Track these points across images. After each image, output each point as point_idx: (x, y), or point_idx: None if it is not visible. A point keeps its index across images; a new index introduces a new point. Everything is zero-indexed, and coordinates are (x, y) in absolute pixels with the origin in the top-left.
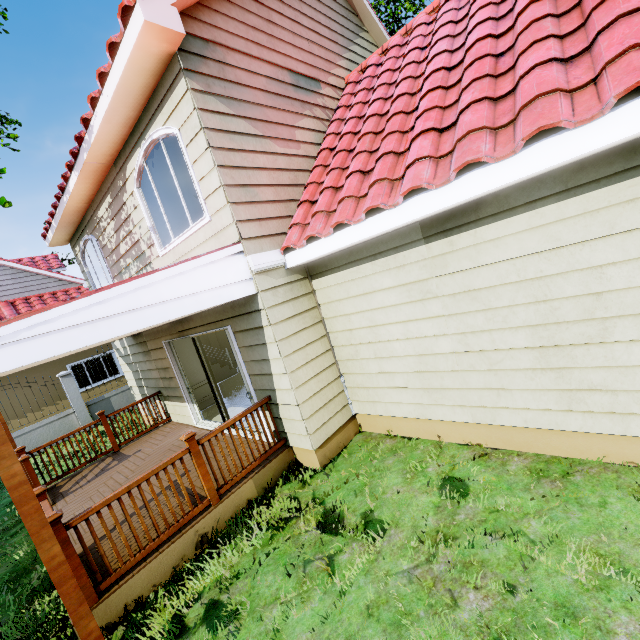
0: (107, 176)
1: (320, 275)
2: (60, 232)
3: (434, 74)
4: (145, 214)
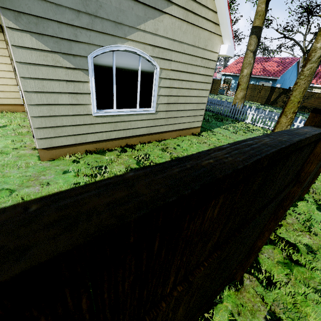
0: None
1: None
2: None
3: None
4: None
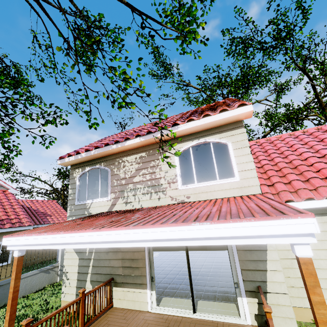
0: (150, 145)
1: None
2: (79, 159)
3: (312, 157)
4: (177, 167)
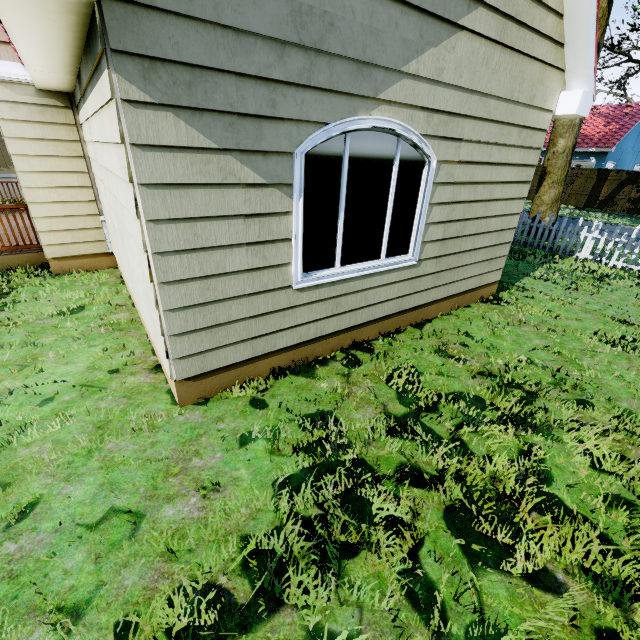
0: None
1: (78, 110)
2: None
3: None
4: None
